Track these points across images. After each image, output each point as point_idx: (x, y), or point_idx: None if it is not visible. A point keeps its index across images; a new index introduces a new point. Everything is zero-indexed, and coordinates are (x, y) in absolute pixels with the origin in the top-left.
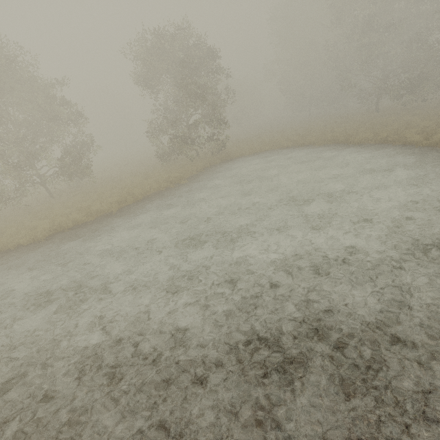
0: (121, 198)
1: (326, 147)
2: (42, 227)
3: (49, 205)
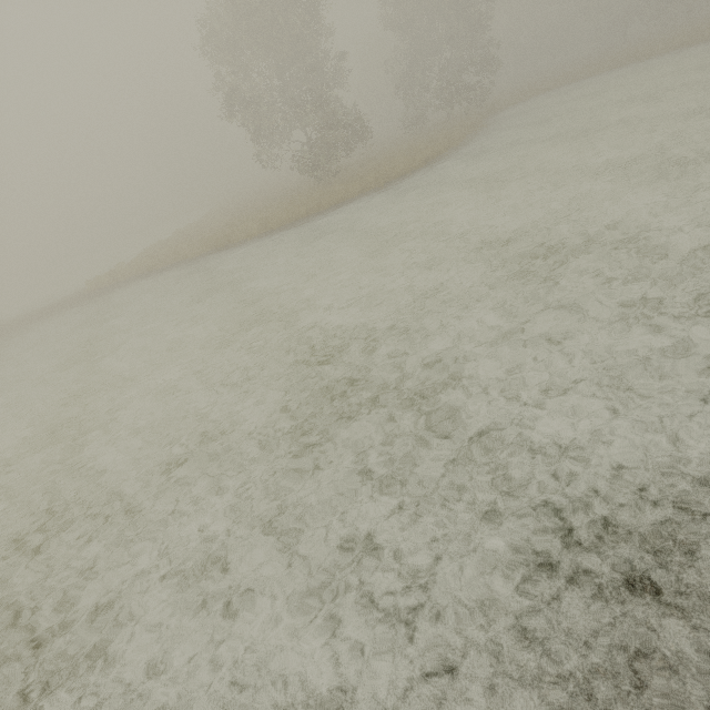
0: (451, 137)
1: (613, 70)
2: (419, 157)
3: (360, 167)
